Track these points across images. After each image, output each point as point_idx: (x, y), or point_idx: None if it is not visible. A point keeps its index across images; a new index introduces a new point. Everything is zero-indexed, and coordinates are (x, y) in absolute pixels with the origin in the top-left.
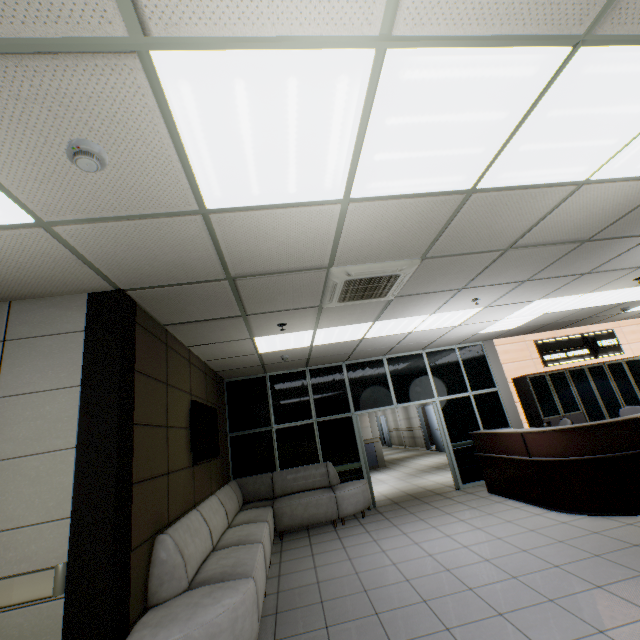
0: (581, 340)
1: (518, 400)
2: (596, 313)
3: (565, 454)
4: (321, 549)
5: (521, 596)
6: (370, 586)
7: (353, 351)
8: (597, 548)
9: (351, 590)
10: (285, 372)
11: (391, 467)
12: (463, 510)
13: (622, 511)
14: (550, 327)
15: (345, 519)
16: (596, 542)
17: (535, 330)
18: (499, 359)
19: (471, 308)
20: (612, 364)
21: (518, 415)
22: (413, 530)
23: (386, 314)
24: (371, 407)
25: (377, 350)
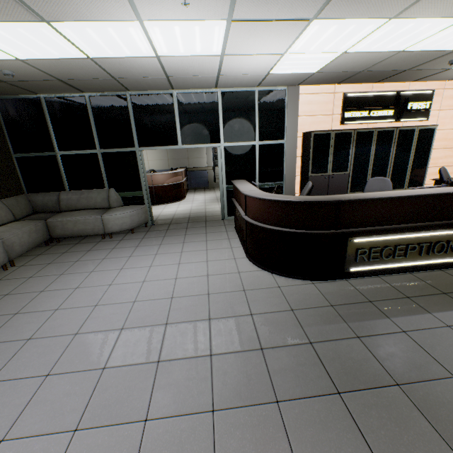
0: (394, 99)
1: (300, 155)
2: (418, 64)
3: (264, 221)
4: (62, 259)
5: (93, 356)
6: (26, 310)
7: (116, 78)
8: (221, 310)
9: (9, 310)
10: (62, 96)
11: (216, 190)
12: (196, 242)
13: (287, 273)
14: (365, 78)
15: (120, 232)
16: (229, 303)
17: (347, 80)
18: (298, 110)
19: (204, 19)
20: (405, 131)
21: (295, 168)
22: (139, 255)
23: (37, 5)
24: (156, 145)
25: (150, 81)
